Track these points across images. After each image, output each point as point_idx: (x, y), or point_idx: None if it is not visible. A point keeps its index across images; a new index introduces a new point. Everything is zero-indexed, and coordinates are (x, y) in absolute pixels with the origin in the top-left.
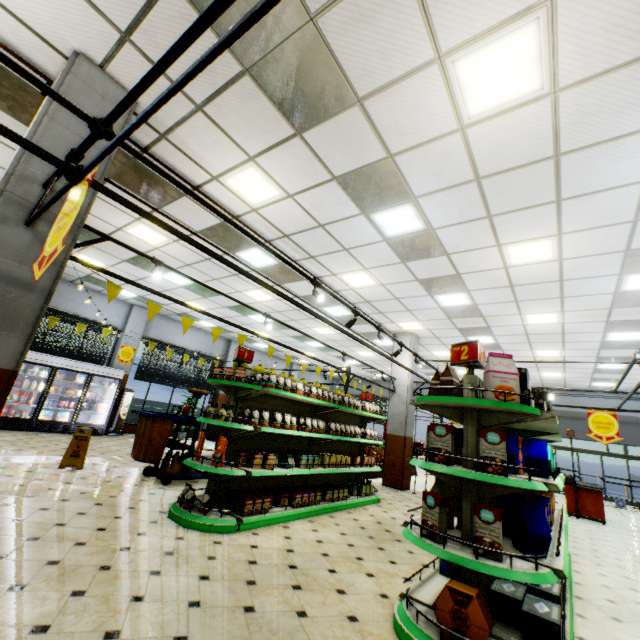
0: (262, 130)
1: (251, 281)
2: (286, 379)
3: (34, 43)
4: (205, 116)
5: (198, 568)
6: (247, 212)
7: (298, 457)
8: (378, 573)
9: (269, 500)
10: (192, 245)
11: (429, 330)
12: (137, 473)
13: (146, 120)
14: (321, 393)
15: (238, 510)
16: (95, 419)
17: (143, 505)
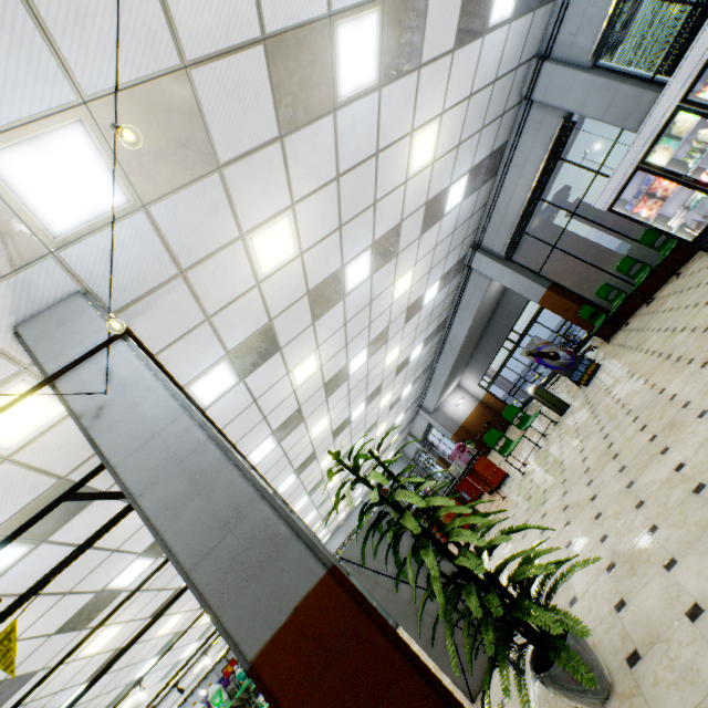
0: (147, 702)
1: None
2: None
3: None
4: None
5: None
6: (185, 669)
7: None
8: None
9: None
10: None
11: None
12: None
13: None
14: None
15: None
16: None
17: None
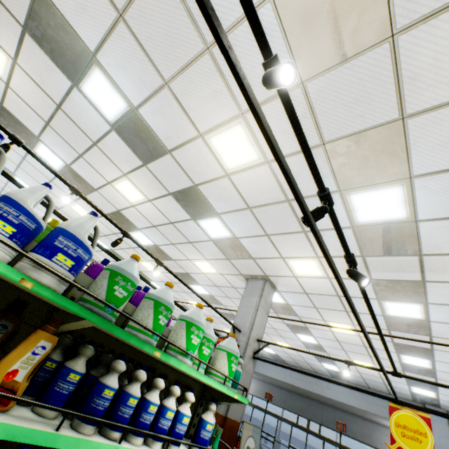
0: None
1: None
2: None
3: None
4: None
5: None
6: None
7: None
8: None
9: None
10: None
11: None
12: None
13: None
14: None
15: None
16: None
17: None
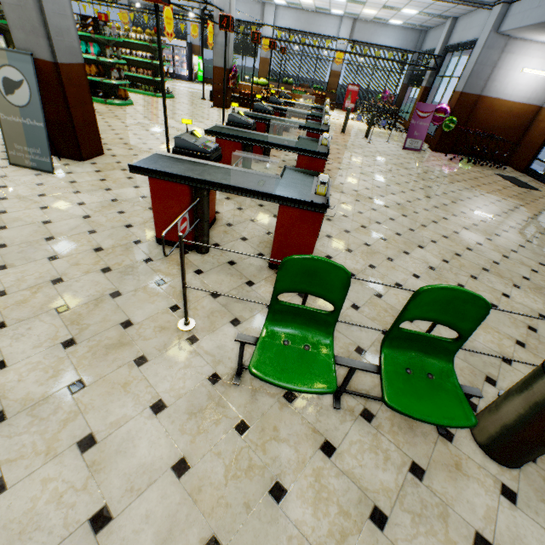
0: None
1: None
2: None
3: None
4: None
5: None
6: None
7: None
8: None
9: None
10: None
11: None
12: None
13: None
14: None
15: None
16: (183, 73)
17: None
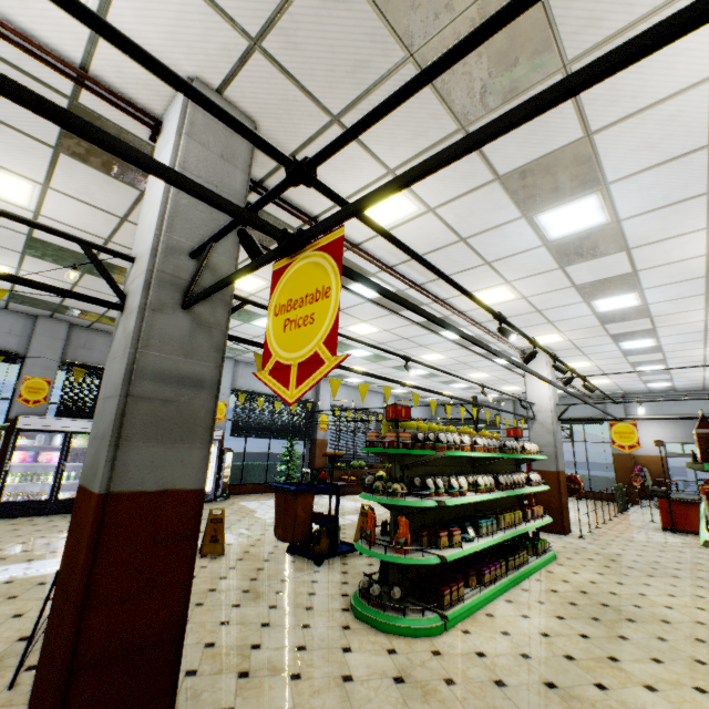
0: (413, 133)
1: (357, 315)
2: (452, 435)
3: (139, 78)
4: (341, 129)
5: (448, 702)
6: (370, 238)
7: (475, 524)
8: (657, 683)
9: (462, 584)
10: (399, 304)
11: (570, 341)
12: (279, 552)
13: (476, 149)
14: (486, 443)
15: (435, 602)
16: None
17: (317, 601)
